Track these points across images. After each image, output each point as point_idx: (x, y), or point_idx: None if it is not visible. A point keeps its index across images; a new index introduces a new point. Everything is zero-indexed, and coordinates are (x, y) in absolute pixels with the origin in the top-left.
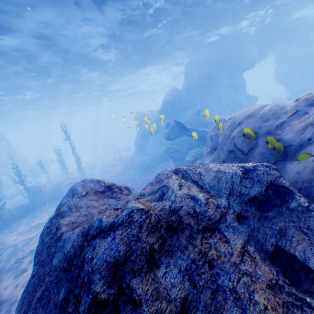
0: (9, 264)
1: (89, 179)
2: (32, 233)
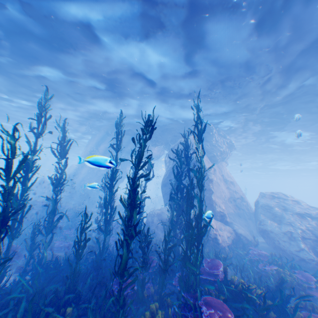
0: None
1: None
2: None
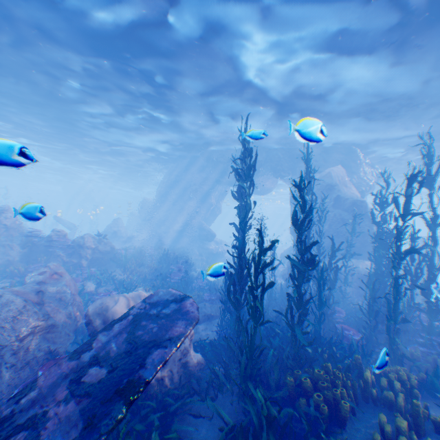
0: None
1: None
2: None
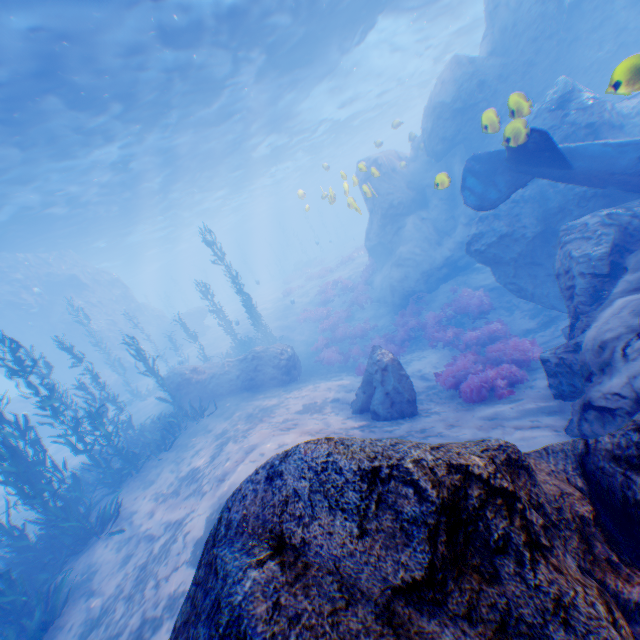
0: (125, 626)
1: (310, 471)
2: (178, 503)
